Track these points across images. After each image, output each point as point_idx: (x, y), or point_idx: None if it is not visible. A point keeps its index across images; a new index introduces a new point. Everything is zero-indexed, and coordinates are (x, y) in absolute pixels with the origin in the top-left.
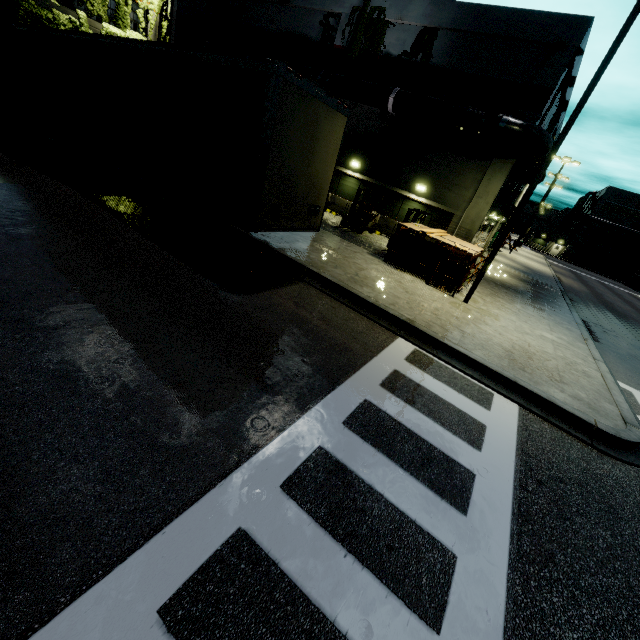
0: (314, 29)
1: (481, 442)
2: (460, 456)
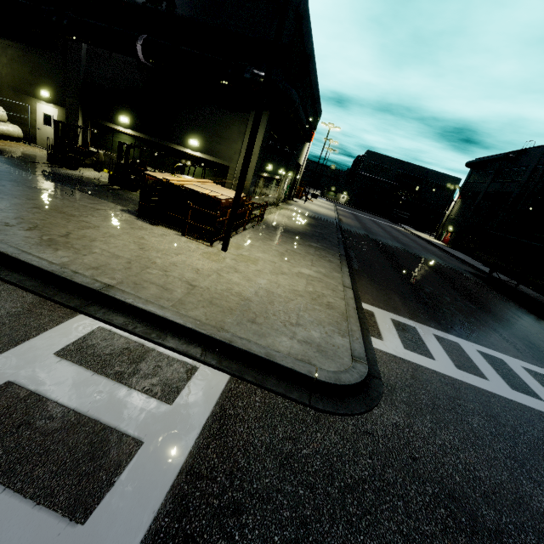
0: None
1: (104, 493)
2: None
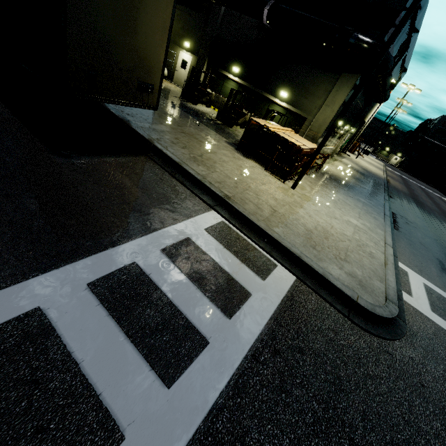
0: None
1: (236, 310)
2: (204, 323)
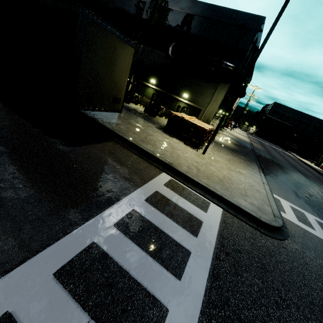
0: (132, 8)
1: (198, 232)
2: (184, 241)
